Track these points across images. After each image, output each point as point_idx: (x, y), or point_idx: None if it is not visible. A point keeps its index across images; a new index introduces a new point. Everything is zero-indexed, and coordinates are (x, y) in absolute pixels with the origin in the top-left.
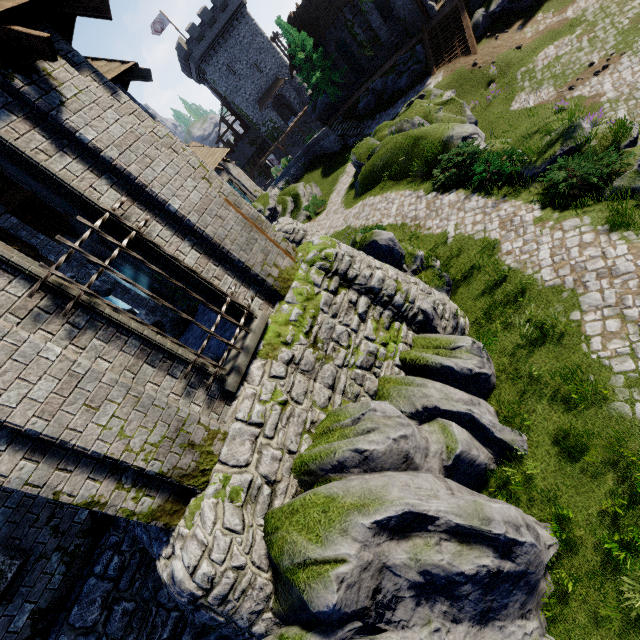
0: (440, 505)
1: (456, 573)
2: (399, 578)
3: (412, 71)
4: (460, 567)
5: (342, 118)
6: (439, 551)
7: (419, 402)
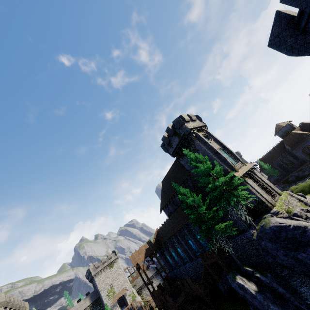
0: None
1: None
2: (306, 216)
3: (308, 170)
4: None
5: (282, 183)
6: None
7: None
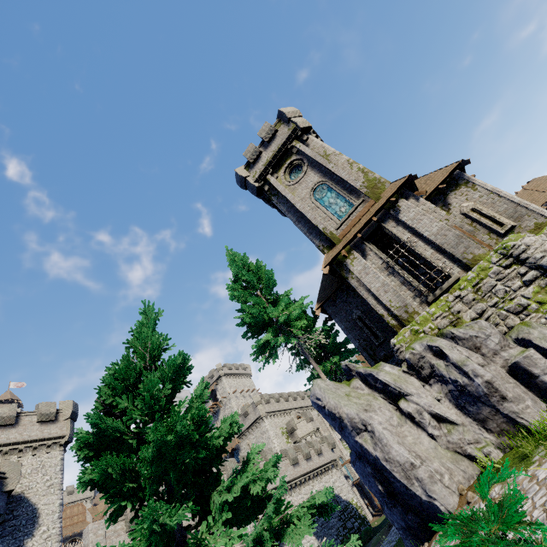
0: (453, 353)
1: (448, 377)
2: (432, 369)
3: None
4: (449, 376)
5: None
6: (445, 367)
7: (522, 335)
